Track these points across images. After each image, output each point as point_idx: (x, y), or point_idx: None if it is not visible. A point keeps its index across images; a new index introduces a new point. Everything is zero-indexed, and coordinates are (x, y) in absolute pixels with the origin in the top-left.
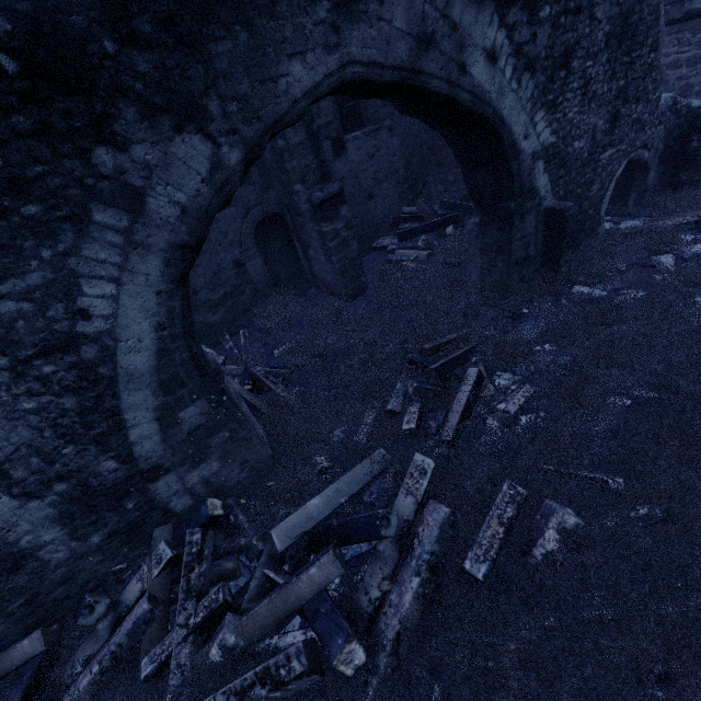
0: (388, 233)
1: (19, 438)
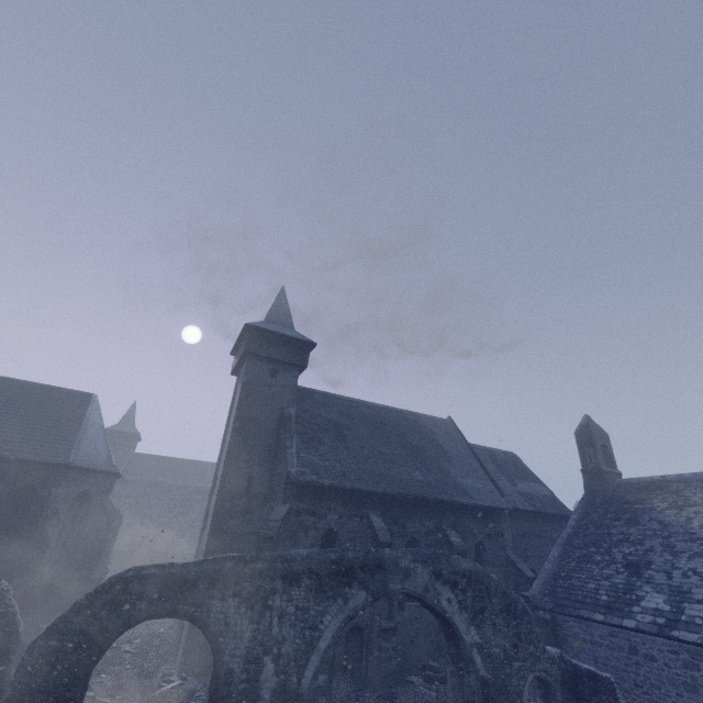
0: (418, 674)
1: (289, 650)
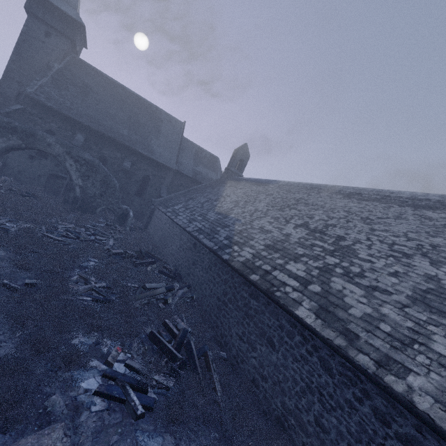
0: None
1: None
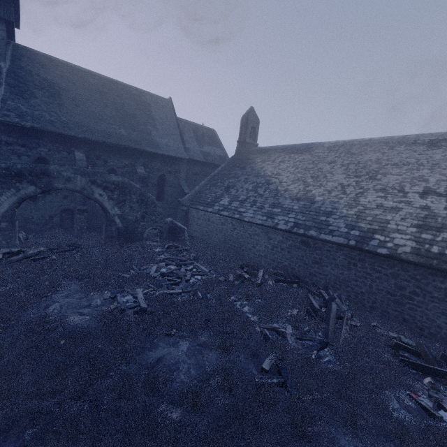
0: None
1: None
